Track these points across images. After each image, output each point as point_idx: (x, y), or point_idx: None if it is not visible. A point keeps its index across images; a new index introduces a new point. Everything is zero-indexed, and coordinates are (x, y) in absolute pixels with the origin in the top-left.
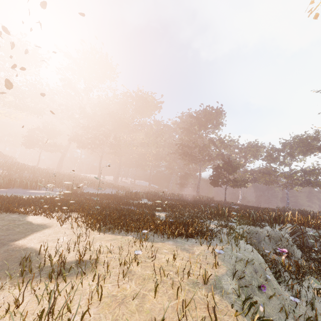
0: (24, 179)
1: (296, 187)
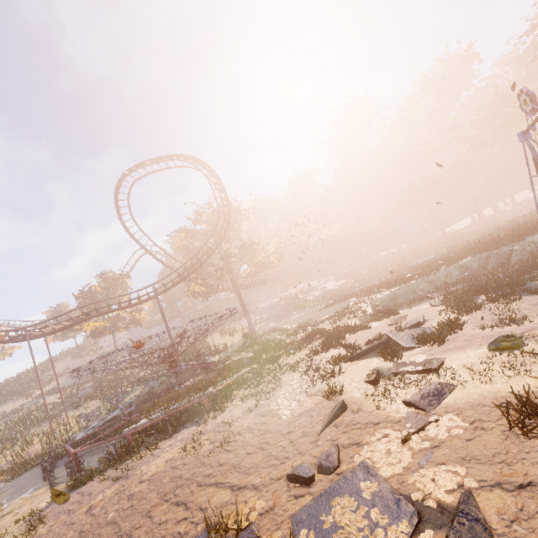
0: (359, 280)
1: None
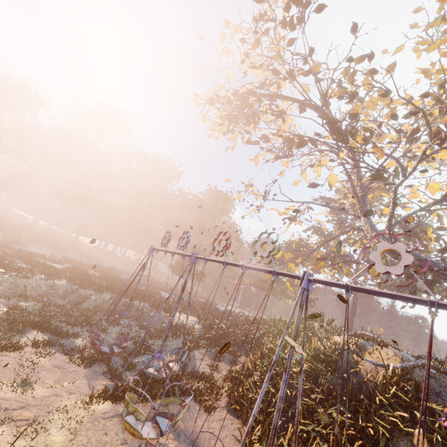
0: None
1: (289, 300)
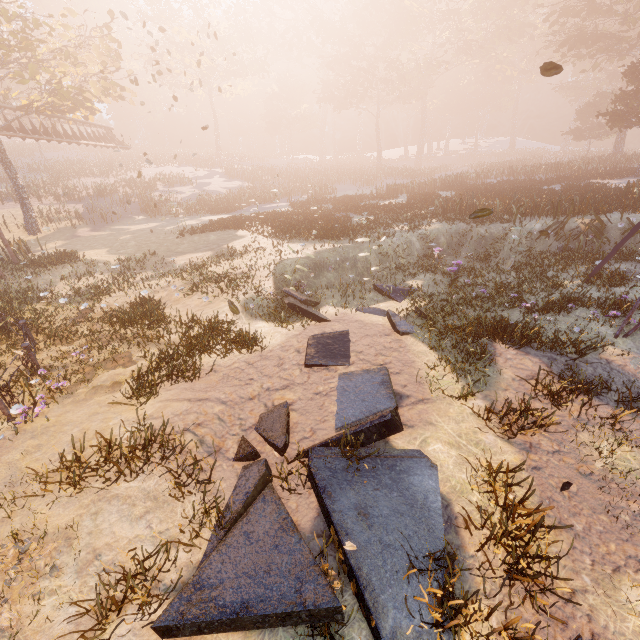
0: (262, 193)
1: None
